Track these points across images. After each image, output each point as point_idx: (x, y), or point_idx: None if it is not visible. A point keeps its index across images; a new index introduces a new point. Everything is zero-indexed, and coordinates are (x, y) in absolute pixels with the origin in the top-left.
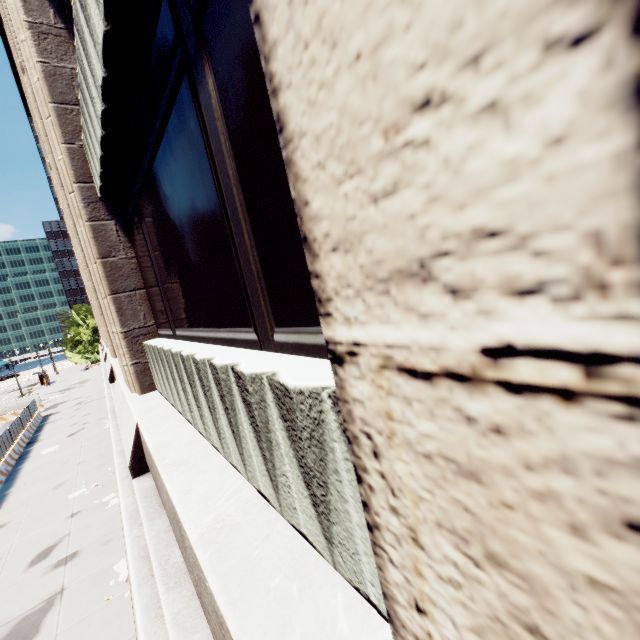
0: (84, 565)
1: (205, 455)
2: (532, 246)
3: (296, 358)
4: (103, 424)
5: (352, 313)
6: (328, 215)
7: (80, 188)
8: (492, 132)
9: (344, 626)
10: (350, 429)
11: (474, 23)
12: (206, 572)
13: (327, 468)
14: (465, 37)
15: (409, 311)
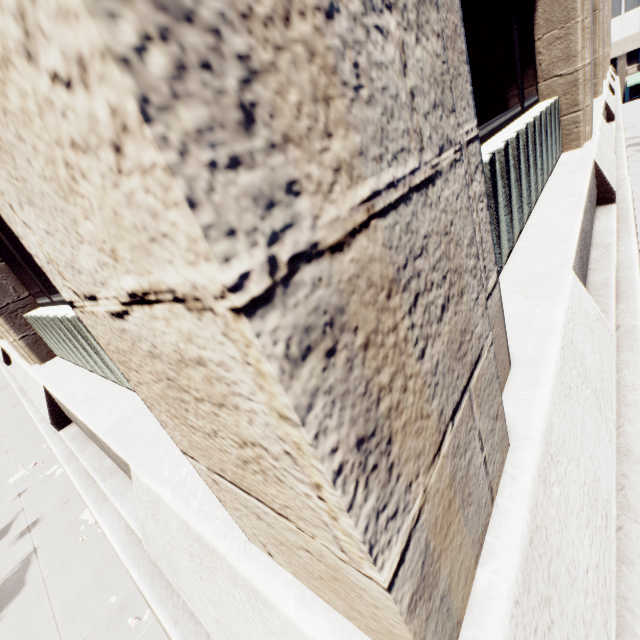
0: (49, 526)
1: (107, 389)
2: None
3: None
4: (20, 410)
5: None
6: None
7: None
8: None
9: None
10: None
11: None
12: (110, 445)
13: None
14: None
15: None
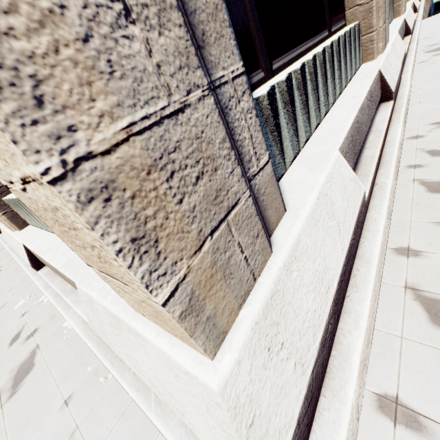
0: (45, 332)
1: (61, 242)
2: None
3: None
4: (14, 263)
5: None
6: None
7: None
8: None
9: None
10: None
11: None
12: (64, 273)
13: None
14: None
15: None
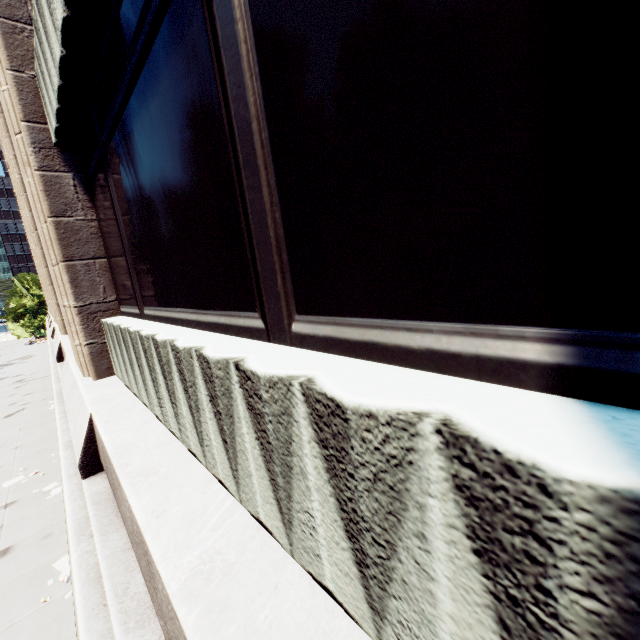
0: (18, 562)
1: (180, 462)
2: None
3: (329, 357)
4: (47, 405)
5: None
6: None
7: (29, 128)
8: None
9: None
10: None
11: None
12: None
13: (401, 527)
14: None
15: None
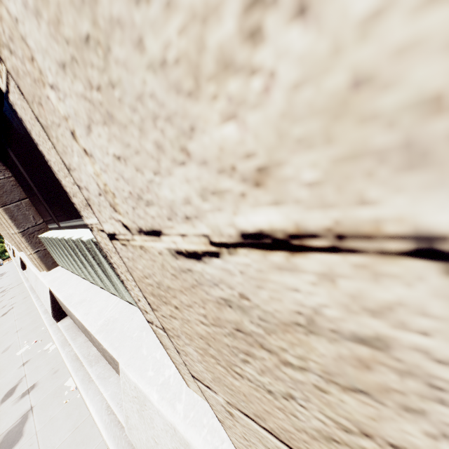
0: (43, 390)
1: (96, 293)
2: None
3: None
4: (28, 301)
5: (86, 215)
6: (67, 186)
7: None
8: None
9: None
10: (104, 252)
11: None
12: (101, 342)
13: None
14: None
15: (93, 214)
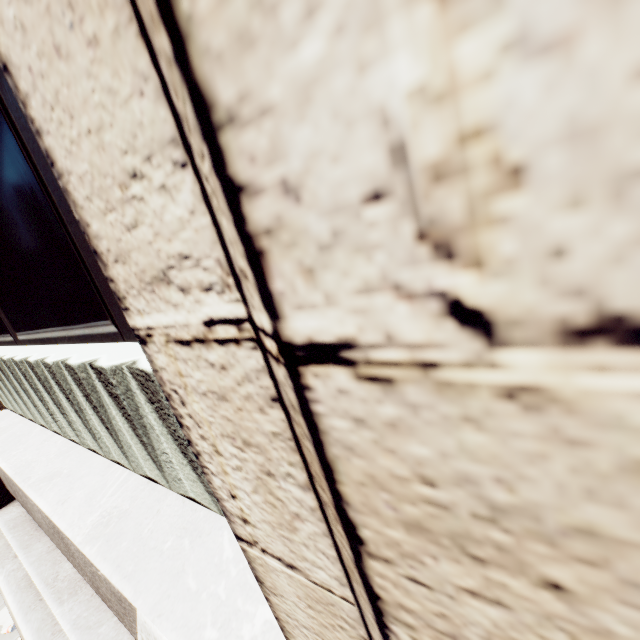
0: None
1: (82, 461)
2: (202, 265)
3: None
4: None
5: (141, 307)
6: (105, 236)
7: None
8: (169, 201)
9: (230, 553)
10: (165, 390)
11: (142, 138)
12: (96, 563)
13: None
14: (141, 144)
15: (168, 303)
